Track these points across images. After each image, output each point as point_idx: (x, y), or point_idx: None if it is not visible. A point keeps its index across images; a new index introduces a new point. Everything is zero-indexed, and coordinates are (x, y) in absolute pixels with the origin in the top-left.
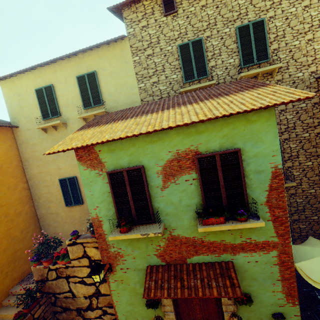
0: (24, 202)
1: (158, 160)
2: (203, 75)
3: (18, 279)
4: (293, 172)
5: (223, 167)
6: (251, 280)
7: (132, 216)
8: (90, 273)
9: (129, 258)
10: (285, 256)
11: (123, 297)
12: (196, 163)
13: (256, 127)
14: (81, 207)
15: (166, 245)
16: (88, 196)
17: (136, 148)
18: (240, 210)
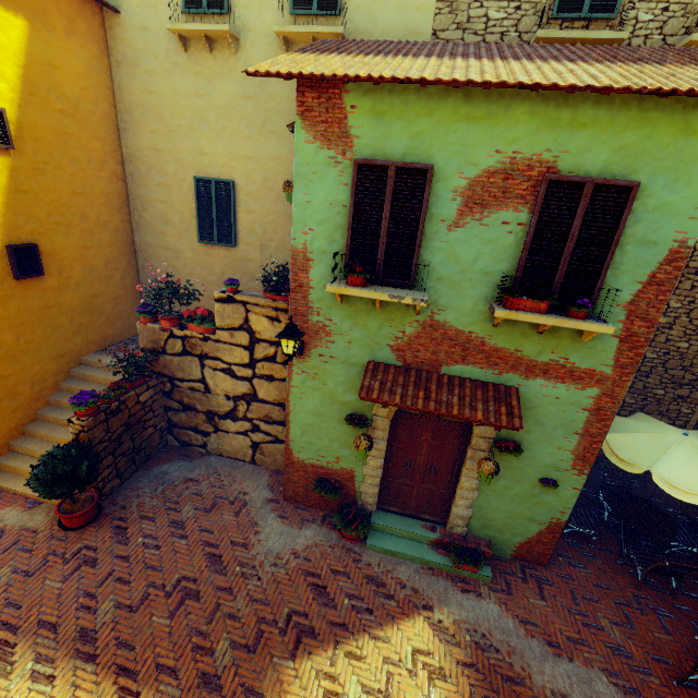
0: (115, 205)
1: (468, 163)
2: (604, 11)
3: (96, 345)
4: (670, 301)
5: (589, 213)
6: (533, 424)
7: (375, 264)
8: (281, 336)
9: (341, 341)
10: (608, 400)
11: (308, 402)
12: (542, 190)
13: (694, 148)
14: (230, 252)
15: (415, 335)
16: (299, 202)
17: (433, 123)
18: (581, 300)
